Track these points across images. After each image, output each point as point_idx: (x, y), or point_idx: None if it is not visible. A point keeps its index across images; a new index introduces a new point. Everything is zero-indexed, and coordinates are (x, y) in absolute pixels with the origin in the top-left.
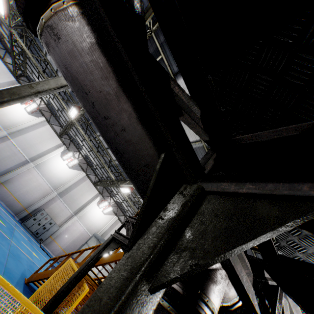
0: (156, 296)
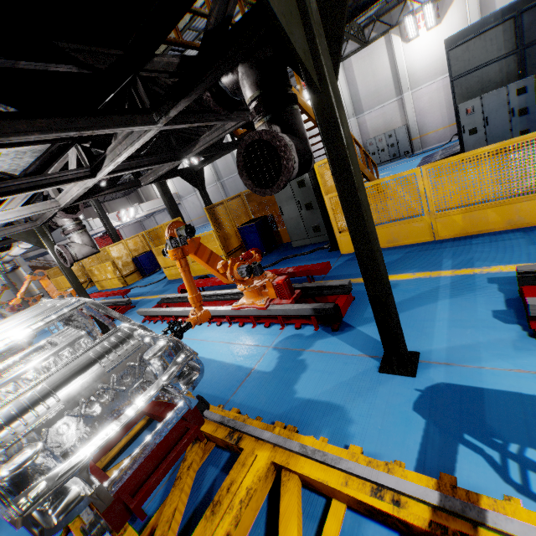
0: (49, 249)
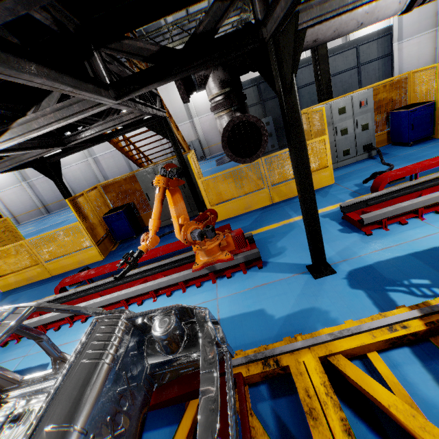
0: None
